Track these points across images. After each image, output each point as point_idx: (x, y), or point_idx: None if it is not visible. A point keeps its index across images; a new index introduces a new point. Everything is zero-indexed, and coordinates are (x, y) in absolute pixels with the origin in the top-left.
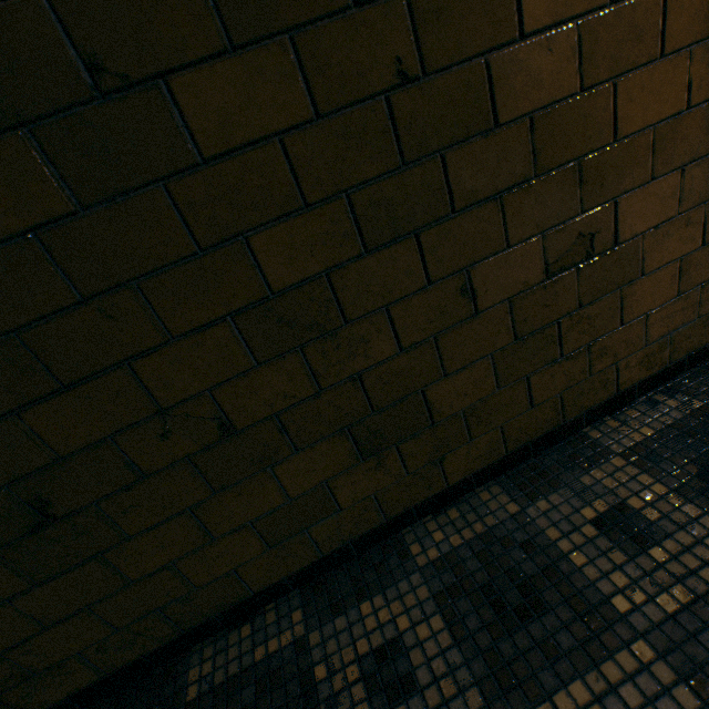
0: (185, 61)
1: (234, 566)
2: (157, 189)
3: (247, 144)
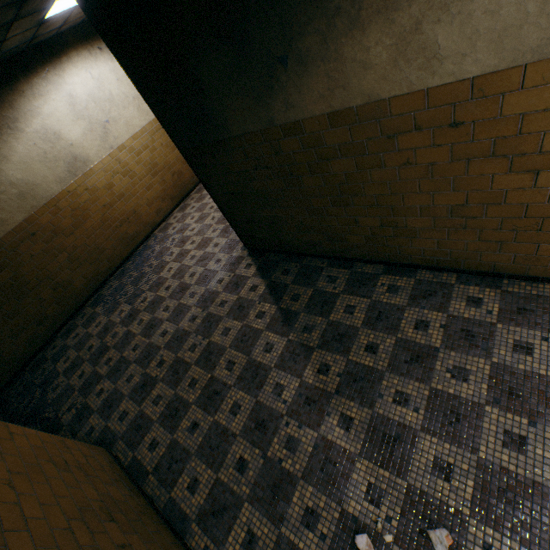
0: None
1: (26, 351)
2: None
3: None
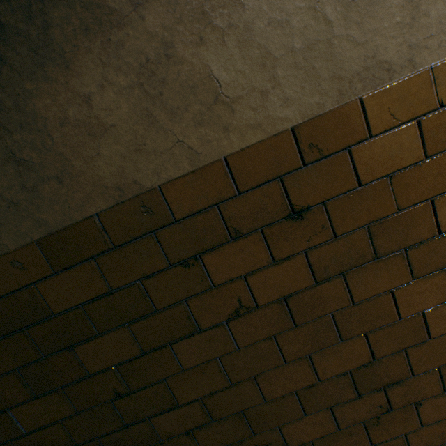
0: (17, 402)
1: None
2: (8, 442)
3: (46, 424)
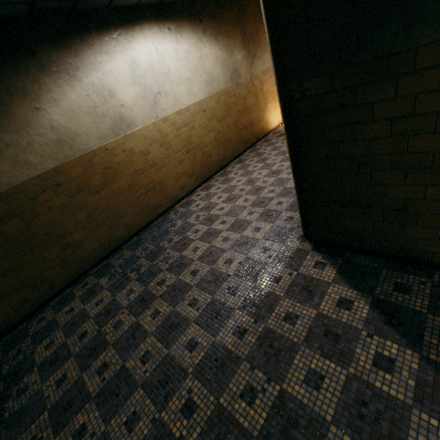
0: None
1: (8, 318)
2: None
3: None
